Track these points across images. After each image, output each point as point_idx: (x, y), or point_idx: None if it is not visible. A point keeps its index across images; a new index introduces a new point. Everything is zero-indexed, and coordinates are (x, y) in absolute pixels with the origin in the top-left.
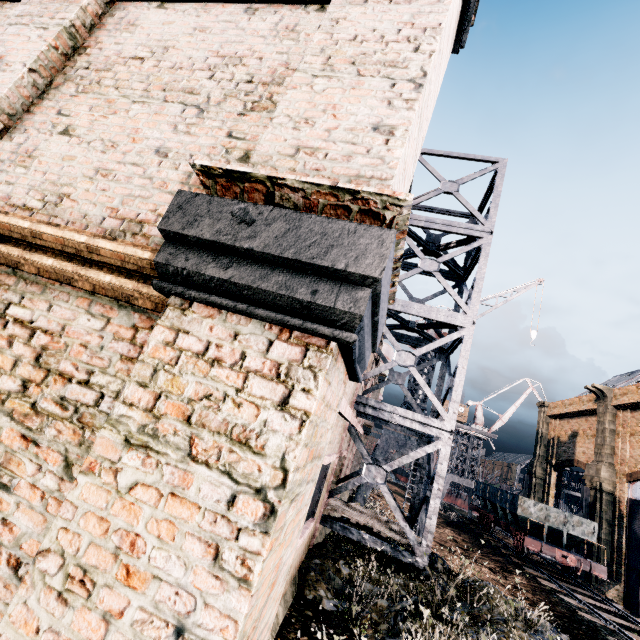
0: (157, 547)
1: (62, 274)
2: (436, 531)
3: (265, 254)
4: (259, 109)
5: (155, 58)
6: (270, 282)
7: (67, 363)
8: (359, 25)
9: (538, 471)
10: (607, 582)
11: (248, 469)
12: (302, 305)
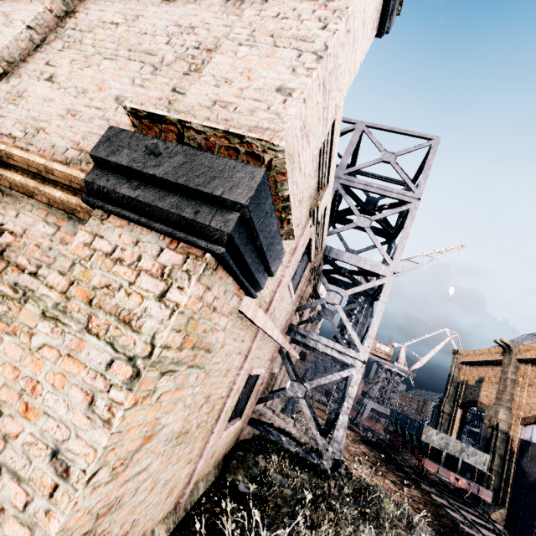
0: (50, 392)
1: (27, 189)
2: (352, 446)
3: (164, 180)
4: (200, 70)
5: (127, 24)
6: (166, 202)
7: (23, 258)
8: (283, 5)
9: (446, 407)
10: (493, 506)
11: (126, 342)
12: (187, 222)
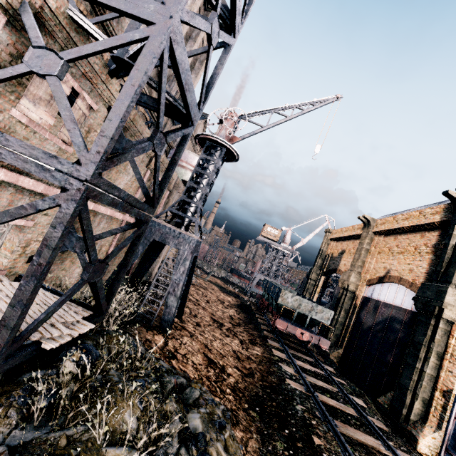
0: None
1: None
2: (222, 311)
3: None
4: None
5: None
6: None
7: None
8: None
9: (313, 275)
10: (333, 347)
11: None
12: None
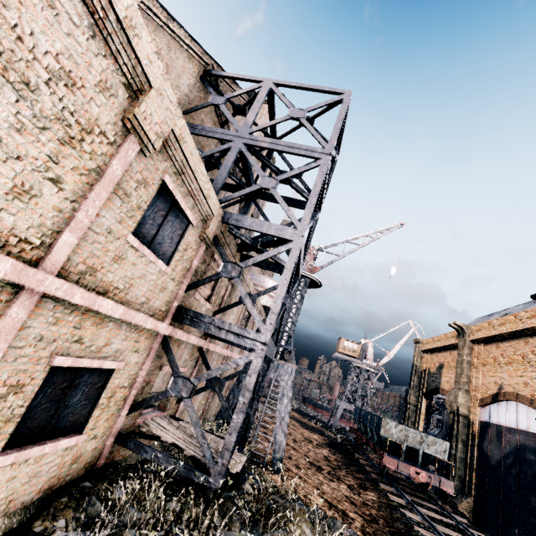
0: None
1: None
2: (314, 451)
3: None
4: None
5: None
6: None
7: None
8: None
9: (412, 398)
10: (460, 496)
11: None
12: None
